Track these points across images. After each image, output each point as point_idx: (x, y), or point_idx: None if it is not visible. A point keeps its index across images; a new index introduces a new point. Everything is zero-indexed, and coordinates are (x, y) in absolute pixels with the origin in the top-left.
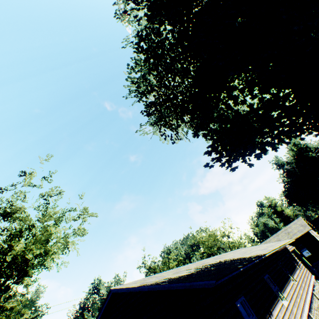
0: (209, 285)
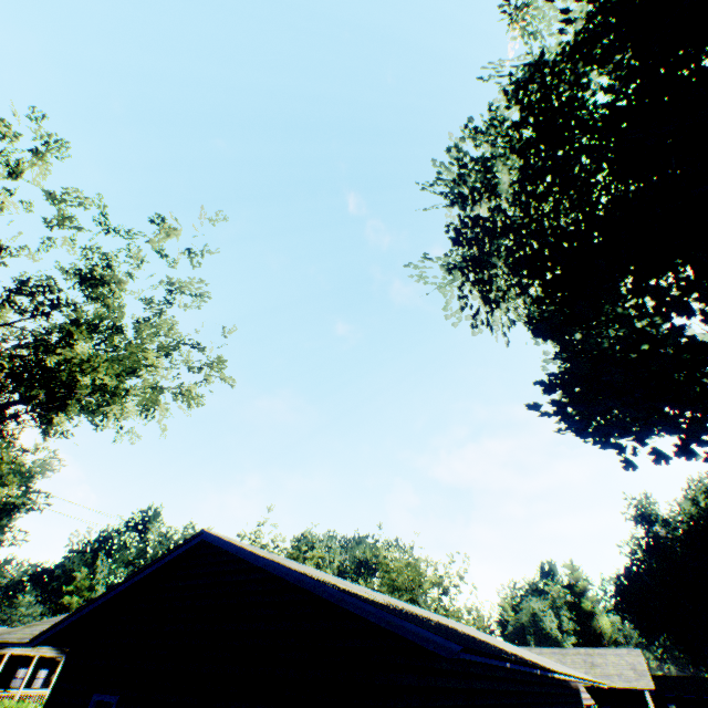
0: (439, 649)
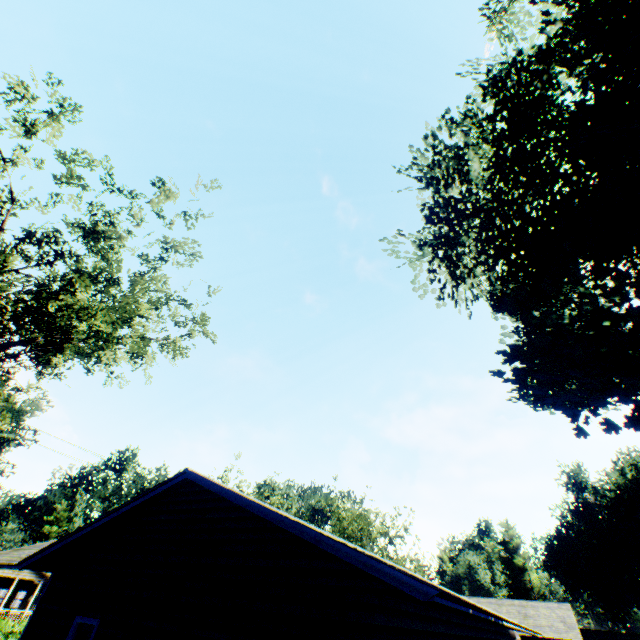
0: (414, 592)
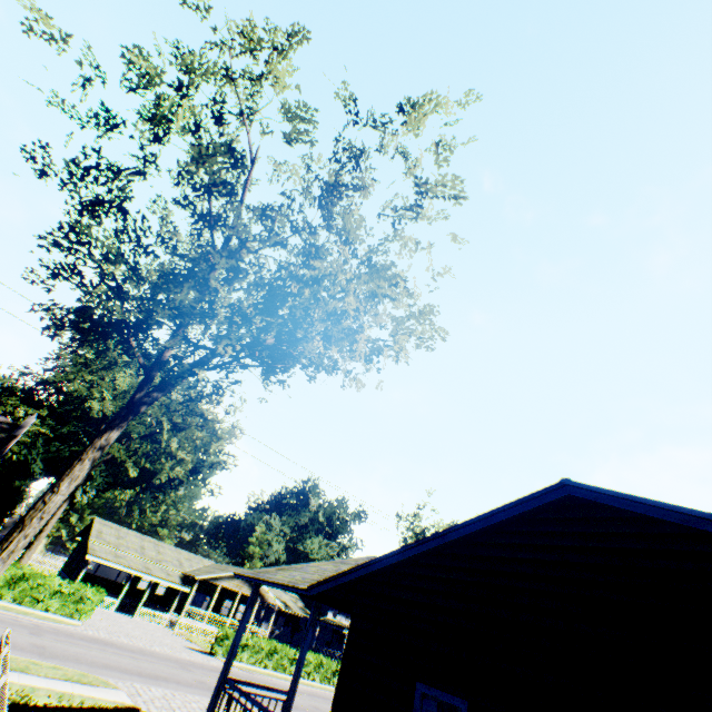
0: None
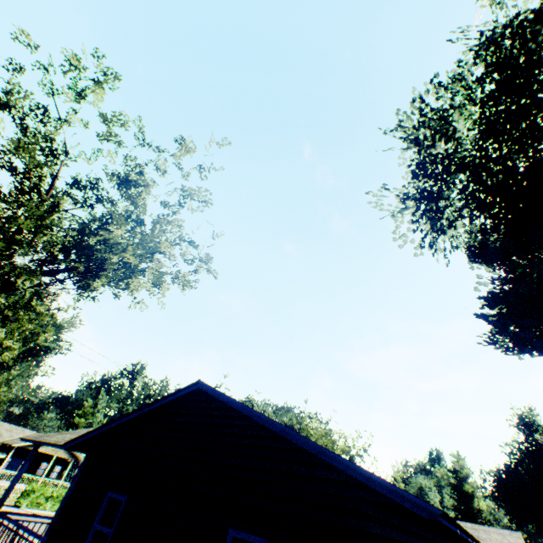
0: (416, 509)
